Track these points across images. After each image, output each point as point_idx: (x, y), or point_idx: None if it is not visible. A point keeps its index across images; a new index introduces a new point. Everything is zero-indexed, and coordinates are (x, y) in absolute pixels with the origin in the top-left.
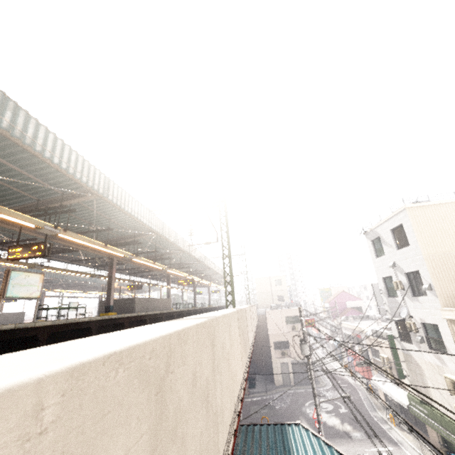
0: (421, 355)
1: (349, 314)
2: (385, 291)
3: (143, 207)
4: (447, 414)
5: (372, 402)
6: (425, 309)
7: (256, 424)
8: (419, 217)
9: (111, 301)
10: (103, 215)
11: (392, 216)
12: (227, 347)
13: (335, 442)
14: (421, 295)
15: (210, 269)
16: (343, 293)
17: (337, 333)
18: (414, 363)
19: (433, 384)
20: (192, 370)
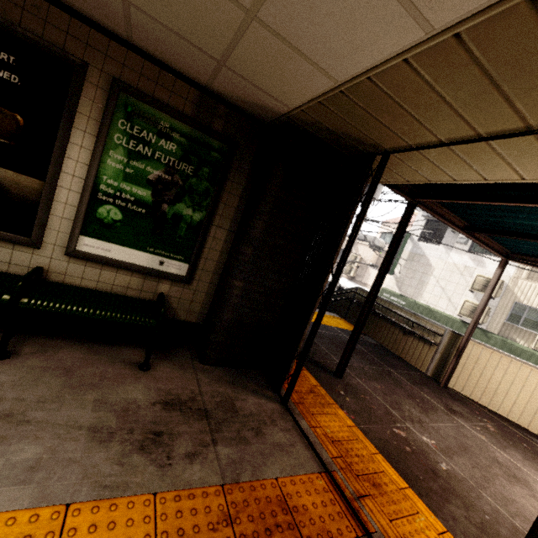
0: (445, 256)
1: None
2: None
3: None
4: (436, 306)
5: None
6: None
7: None
8: None
9: None
10: None
11: None
12: None
13: None
14: None
15: None
16: None
17: None
18: (424, 263)
19: (438, 283)
20: None
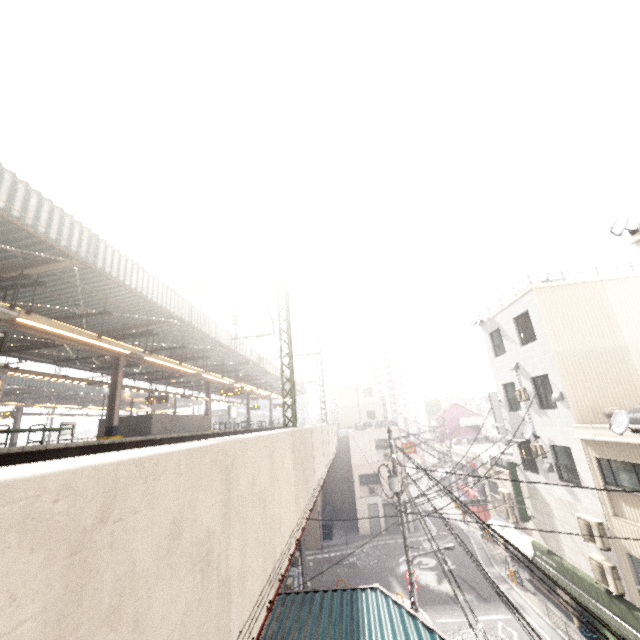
0: (549, 488)
1: (463, 435)
2: (506, 403)
3: (157, 281)
4: (580, 566)
5: (488, 553)
6: (555, 427)
7: (317, 591)
8: (549, 302)
9: (115, 419)
10: (95, 292)
11: (515, 300)
12: (263, 482)
13: (435, 610)
14: (550, 407)
15: (268, 374)
16: (456, 407)
17: (445, 461)
18: (541, 500)
19: (563, 528)
20: (172, 516)
